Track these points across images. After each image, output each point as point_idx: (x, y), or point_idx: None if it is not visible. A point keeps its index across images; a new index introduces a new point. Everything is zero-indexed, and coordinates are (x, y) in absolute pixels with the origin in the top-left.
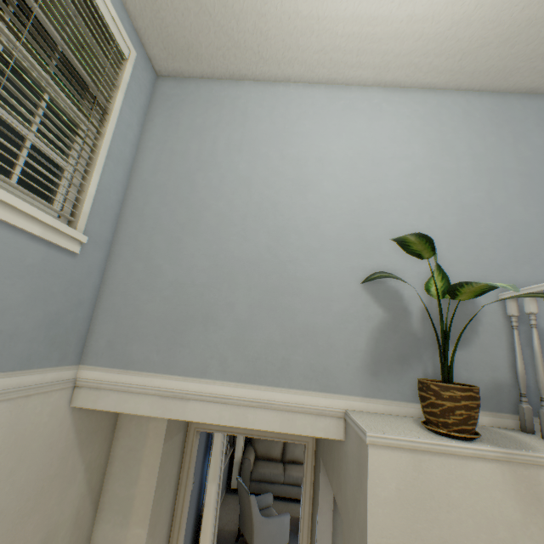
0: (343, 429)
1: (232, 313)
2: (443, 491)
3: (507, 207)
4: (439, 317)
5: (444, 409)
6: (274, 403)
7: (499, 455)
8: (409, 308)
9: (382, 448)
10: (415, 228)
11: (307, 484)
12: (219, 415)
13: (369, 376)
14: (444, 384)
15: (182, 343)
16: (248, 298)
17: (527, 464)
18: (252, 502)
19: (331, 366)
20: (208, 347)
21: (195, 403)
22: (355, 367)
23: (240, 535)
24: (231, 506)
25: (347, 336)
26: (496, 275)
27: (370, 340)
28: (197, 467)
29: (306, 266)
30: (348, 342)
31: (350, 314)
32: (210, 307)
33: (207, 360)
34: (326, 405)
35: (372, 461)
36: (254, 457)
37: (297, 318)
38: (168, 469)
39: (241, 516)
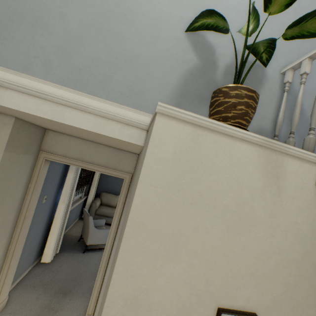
0: (145, 139)
1: (63, 23)
2: (210, 160)
3: (307, 9)
4: (244, 46)
5: (229, 105)
6: (90, 108)
7: (261, 141)
8: (217, 62)
9: (168, 119)
10: (239, 1)
11: (120, 202)
12: (37, 108)
13: (174, 105)
14: (235, 85)
15: (6, 37)
16: (82, 15)
17: (278, 152)
18: (90, 220)
19: (145, 91)
20: (34, 47)
21: (13, 93)
22: (165, 96)
23: (82, 238)
24: (80, 225)
25: (164, 71)
26: (284, 57)
27: (181, 79)
28: (50, 192)
29: (142, 3)
30: (164, 76)
31: (171, 55)
32: (41, 11)
33: (31, 59)
34: (135, 119)
35: (157, 128)
36: (100, 204)
37: (124, 45)
38: (13, 175)
39: (83, 228)
